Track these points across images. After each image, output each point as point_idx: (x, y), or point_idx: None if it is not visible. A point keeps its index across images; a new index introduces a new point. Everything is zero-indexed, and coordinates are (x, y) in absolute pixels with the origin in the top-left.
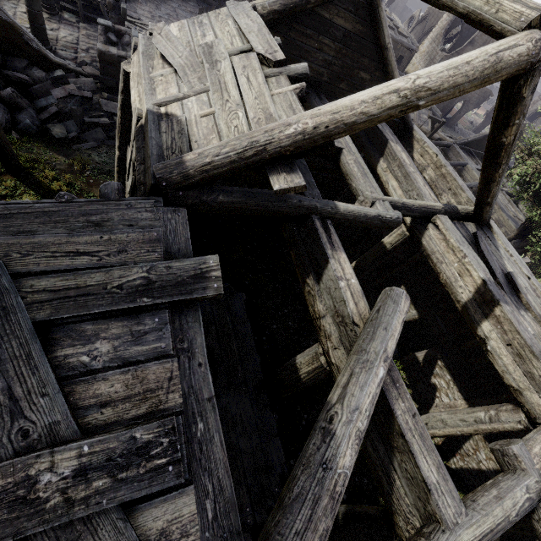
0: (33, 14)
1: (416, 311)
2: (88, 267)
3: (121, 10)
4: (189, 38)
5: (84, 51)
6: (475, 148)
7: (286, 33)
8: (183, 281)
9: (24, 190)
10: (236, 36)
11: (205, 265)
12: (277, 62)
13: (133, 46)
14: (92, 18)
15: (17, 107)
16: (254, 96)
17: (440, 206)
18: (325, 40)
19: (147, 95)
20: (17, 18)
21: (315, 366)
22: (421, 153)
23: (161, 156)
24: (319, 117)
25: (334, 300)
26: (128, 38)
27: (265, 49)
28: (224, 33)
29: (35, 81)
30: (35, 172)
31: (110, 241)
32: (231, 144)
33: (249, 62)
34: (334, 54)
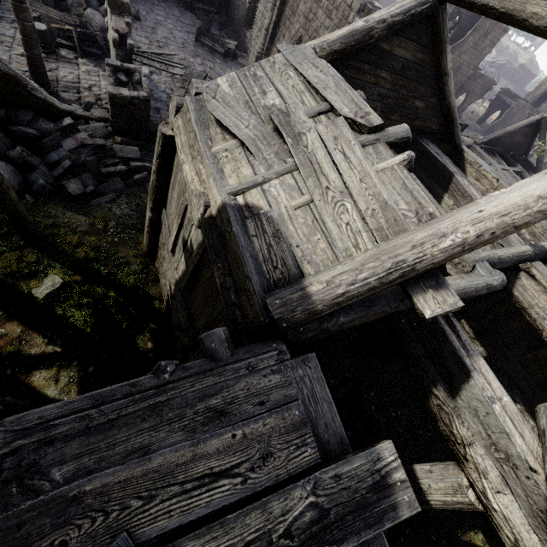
0: (32, 59)
1: (483, 348)
2: (234, 501)
3: (128, 46)
4: (246, 97)
5: (86, 89)
6: (494, 146)
7: (342, 71)
8: (363, 501)
9: (47, 263)
10: (305, 92)
11: (382, 462)
12: (373, 127)
13: (176, 107)
14: (90, 52)
15: (28, 166)
16: (359, 178)
17: (530, 250)
18: (382, 73)
19: (216, 180)
20: (13, 61)
21: (459, 500)
22: (476, 177)
23: (261, 274)
24: (483, 222)
25: (486, 427)
26: (139, 76)
27: (354, 111)
28: (288, 88)
29: (44, 134)
30: (57, 239)
31: (246, 440)
32: (369, 267)
33: (339, 131)
34: (390, 86)
